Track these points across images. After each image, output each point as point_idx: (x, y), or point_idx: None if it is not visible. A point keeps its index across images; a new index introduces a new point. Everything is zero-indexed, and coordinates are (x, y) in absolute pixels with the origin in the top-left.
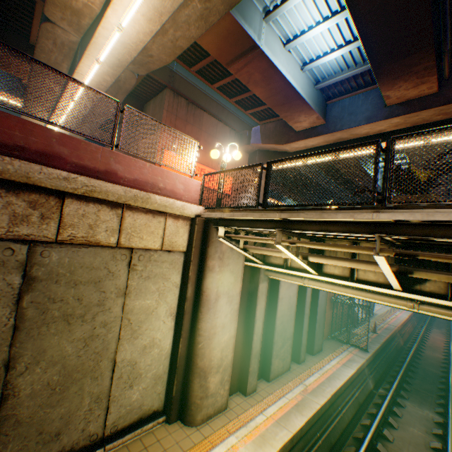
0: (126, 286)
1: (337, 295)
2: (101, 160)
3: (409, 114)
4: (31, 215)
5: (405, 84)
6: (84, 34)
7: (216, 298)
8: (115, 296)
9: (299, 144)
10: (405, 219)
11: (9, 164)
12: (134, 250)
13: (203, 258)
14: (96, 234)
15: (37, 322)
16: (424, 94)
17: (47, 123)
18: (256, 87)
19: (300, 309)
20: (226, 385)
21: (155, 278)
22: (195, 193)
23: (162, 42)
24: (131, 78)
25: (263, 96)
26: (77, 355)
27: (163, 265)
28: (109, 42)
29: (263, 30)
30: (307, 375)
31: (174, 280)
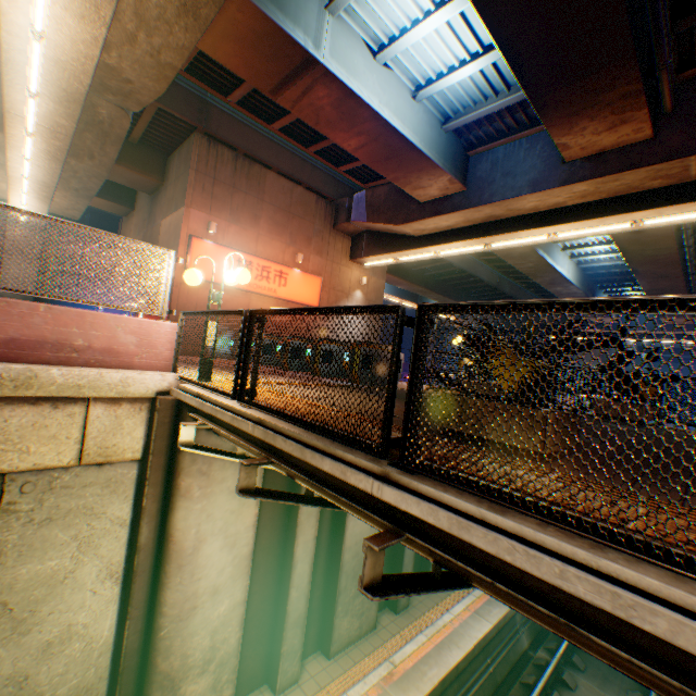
0: None
1: None
2: None
3: (603, 176)
4: None
5: (593, 124)
6: None
7: (196, 545)
8: None
9: (426, 224)
10: (423, 517)
11: None
12: (9, 475)
13: (172, 472)
14: None
15: None
16: (629, 142)
17: None
18: (333, 130)
19: None
20: (227, 688)
21: (68, 518)
22: (168, 347)
23: (136, 57)
24: (121, 116)
25: (350, 146)
26: None
27: (87, 492)
28: (32, 58)
29: (327, 28)
30: (403, 640)
31: (117, 514)
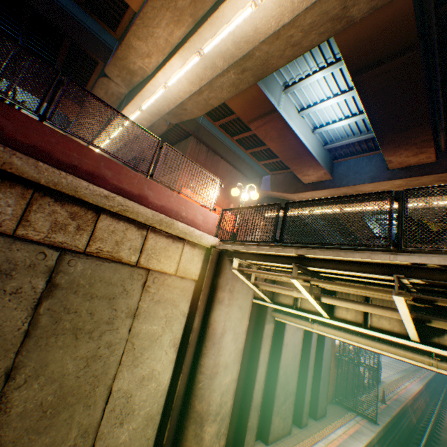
0: (137, 307)
1: (342, 351)
2: (137, 185)
3: (411, 177)
4: (69, 224)
5: (406, 152)
6: (133, 88)
7: (222, 332)
8: (125, 316)
9: (307, 194)
10: (422, 262)
11: (64, 178)
12: (151, 271)
13: (213, 289)
14: (120, 250)
15: (48, 331)
16: (423, 162)
17: (100, 149)
18: (271, 142)
19: (304, 361)
20: (222, 439)
21: (165, 303)
22: (213, 226)
23: (197, 100)
24: (163, 124)
25: (277, 150)
26: (76, 375)
27: (174, 291)
28: (154, 95)
29: (282, 98)
30: (310, 442)
31: (182, 308)
